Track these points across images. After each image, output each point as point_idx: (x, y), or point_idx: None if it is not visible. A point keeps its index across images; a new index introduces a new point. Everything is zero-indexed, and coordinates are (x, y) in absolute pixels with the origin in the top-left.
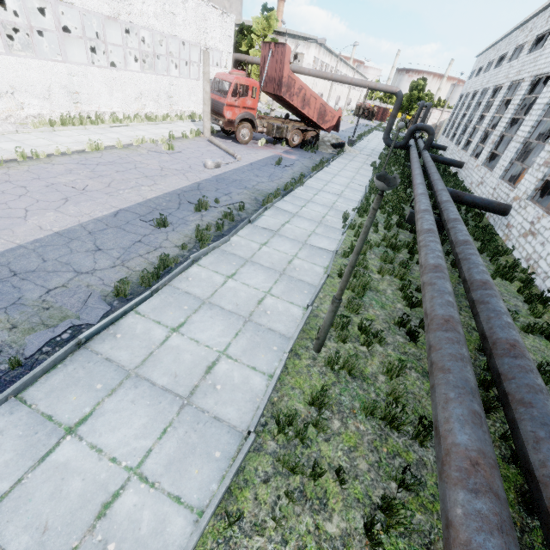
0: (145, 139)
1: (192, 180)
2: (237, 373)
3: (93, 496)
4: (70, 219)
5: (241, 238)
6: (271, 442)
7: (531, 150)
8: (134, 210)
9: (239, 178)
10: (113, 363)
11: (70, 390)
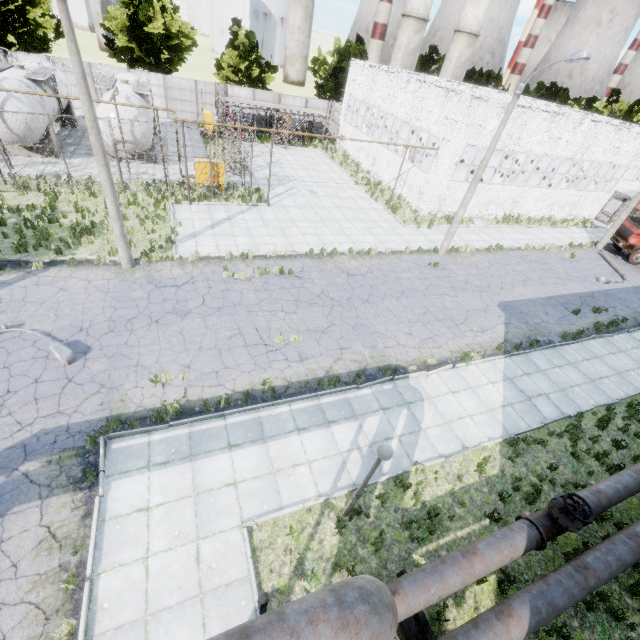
0: (554, 245)
1: (587, 289)
2: (612, 385)
3: (567, 382)
4: (530, 294)
5: (620, 338)
6: (623, 407)
7: None
8: (557, 299)
9: (623, 297)
10: (565, 357)
11: (554, 357)
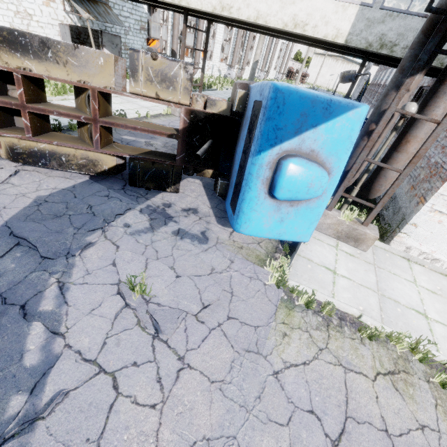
0: None
1: None
2: None
3: None
4: None
5: None
6: None
7: (151, 27)
8: None
9: None
10: None
11: None
